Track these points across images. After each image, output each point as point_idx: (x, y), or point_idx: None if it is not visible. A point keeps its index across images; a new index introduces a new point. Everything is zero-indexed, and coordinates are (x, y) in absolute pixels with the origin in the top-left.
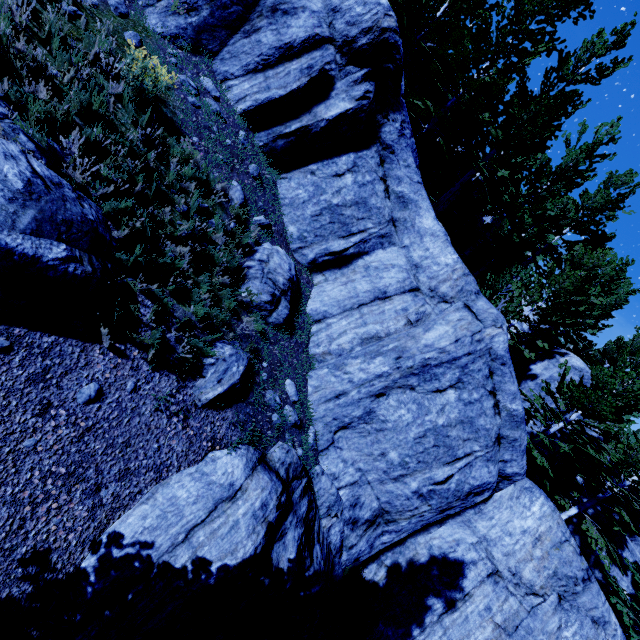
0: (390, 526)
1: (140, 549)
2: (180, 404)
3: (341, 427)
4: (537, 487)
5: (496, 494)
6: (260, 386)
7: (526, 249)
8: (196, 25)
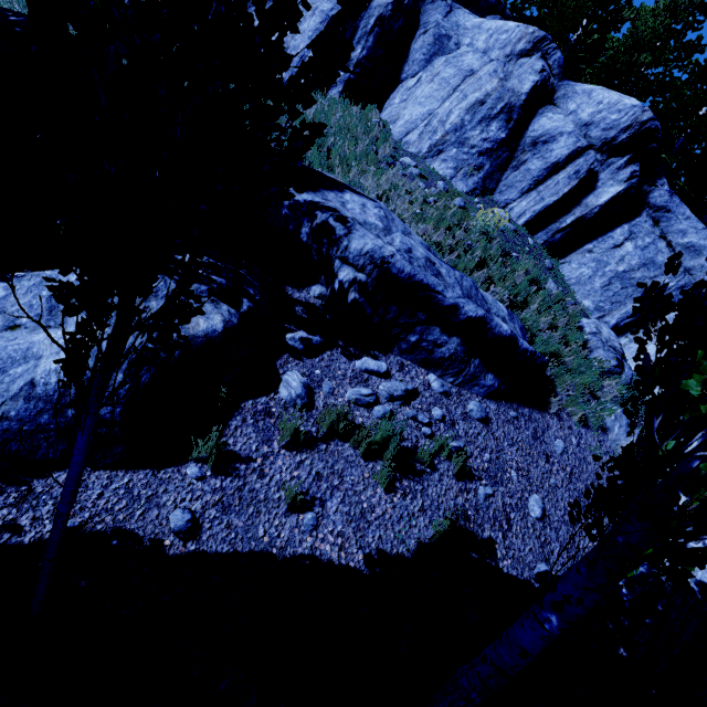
0: None
1: (648, 569)
2: (606, 455)
3: None
4: None
5: None
6: None
7: None
8: (482, 177)
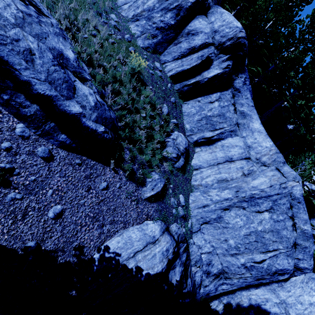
0: (227, 280)
1: (115, 255)
2: (135, 197)
3: (204, 222)
4: None
5: (292, 278)
6: (168, 195)
7: None
8: (155, 42)
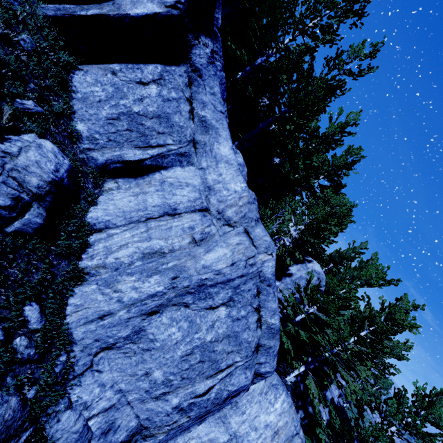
0: (148, 441)
1: None
2: None
3: (104, 348)
4: (281, 383)
5: (251, 387)
6: None
7: (297, 185)
8: None
